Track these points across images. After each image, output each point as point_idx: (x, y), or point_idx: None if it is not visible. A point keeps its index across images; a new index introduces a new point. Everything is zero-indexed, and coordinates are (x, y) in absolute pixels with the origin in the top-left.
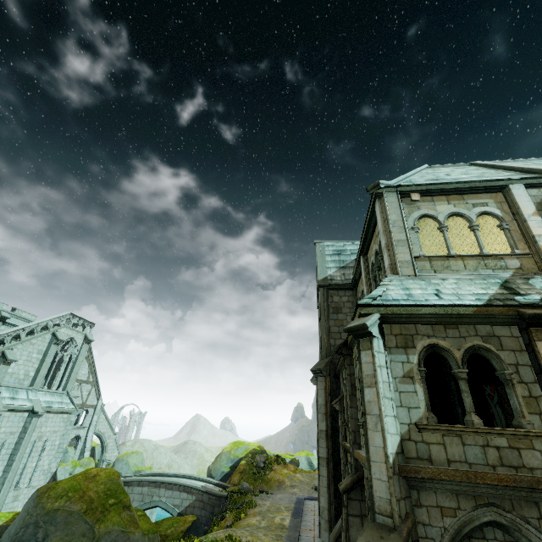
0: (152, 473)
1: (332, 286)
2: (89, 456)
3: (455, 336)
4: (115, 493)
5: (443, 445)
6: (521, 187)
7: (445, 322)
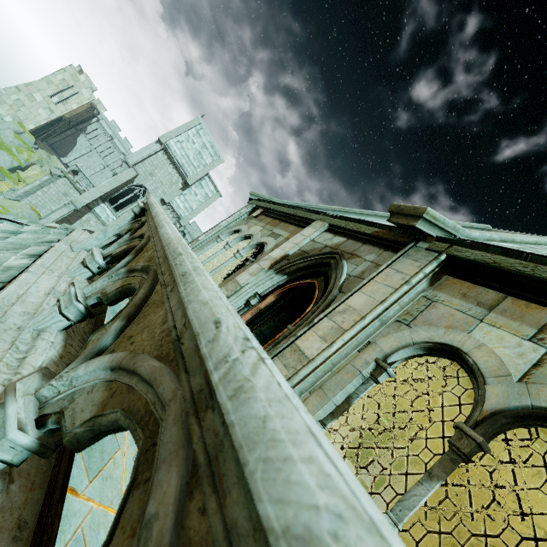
0: None
1: None
2: None
3: None
4: None
5: None
6: (319, 226)
7: None
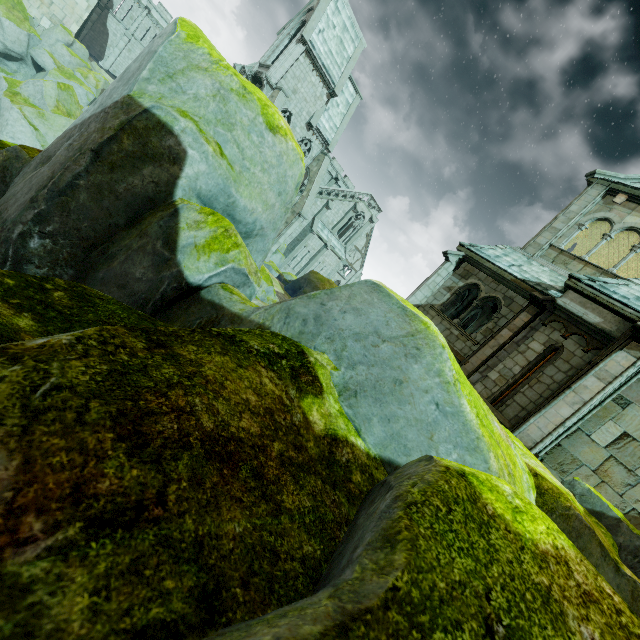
0: None
1: None
2: None
3: (492, 287)
4: None
5: (432, 317)
6: None
7: (494, 277)
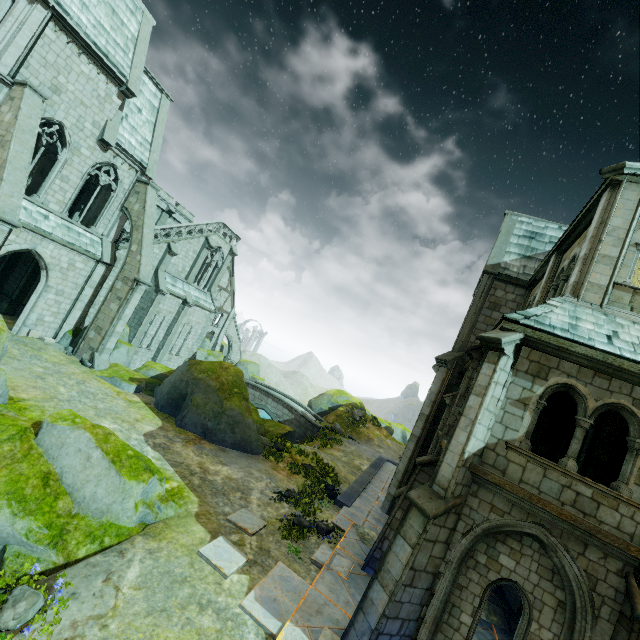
0: (264, 384)
1: (501, 277)
2: (219, 350)
3: (601, 387)
4: (239, 386)
5: (523, 468)
6: None
7: (599, 369)
